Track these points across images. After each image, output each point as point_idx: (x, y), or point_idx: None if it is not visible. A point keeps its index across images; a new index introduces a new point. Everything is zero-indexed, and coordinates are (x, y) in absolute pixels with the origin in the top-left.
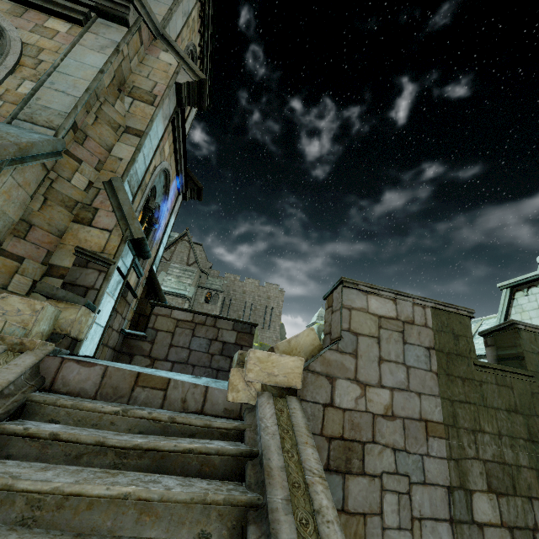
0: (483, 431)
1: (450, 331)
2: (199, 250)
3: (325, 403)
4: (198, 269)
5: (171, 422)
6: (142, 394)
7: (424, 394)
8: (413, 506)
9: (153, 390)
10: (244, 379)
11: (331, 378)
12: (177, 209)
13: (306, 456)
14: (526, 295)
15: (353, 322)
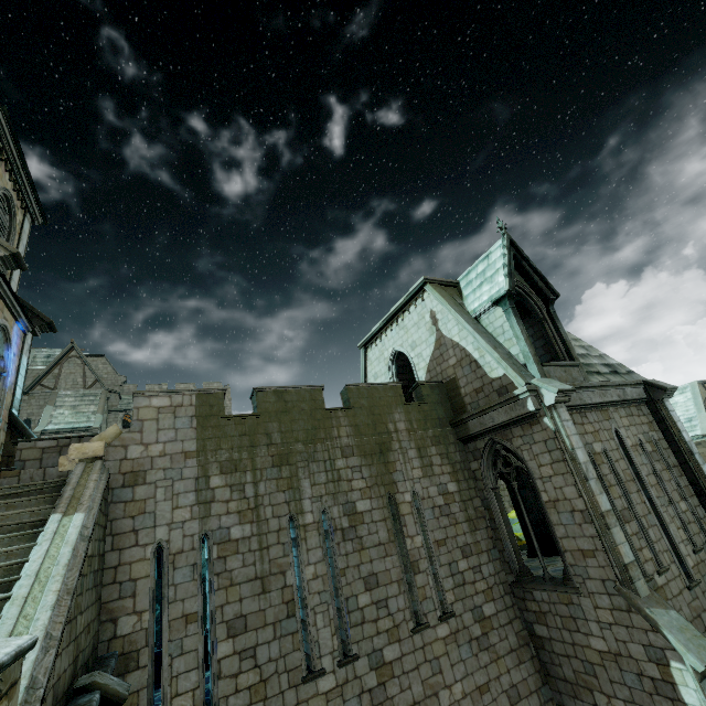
0: (222, 449)
1: (208, 404)
2: (101, 363)
3: (122, 459)
4: (102, 389)
5: (23, 486)
6: (5, 481)
7: (186, 440)
8: (174, 490)
9: (12, 478)
10: (69, 459)
11: (125, 446)
12: (28, 348)
13: (92, 476)
14: (371, 350)
15: (140, 415)
